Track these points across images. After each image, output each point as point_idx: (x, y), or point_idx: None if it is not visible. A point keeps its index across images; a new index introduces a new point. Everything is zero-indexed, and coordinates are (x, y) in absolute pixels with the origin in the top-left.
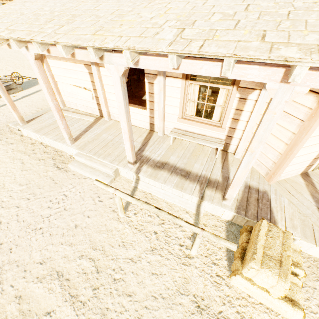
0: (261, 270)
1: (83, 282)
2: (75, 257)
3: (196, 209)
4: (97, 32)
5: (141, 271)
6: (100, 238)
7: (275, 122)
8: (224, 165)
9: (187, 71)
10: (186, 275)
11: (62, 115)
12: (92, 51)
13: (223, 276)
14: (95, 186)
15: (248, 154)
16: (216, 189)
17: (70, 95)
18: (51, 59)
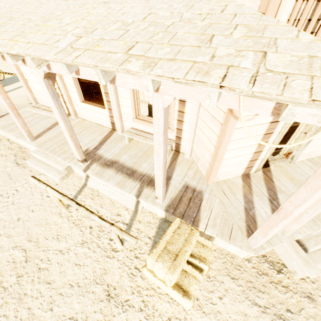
0: (155, 263)
1: (10, 270)
2: (9, 247)
3: (135, 206)
4: (15, 37)
5: (66, 262)
6: (38, 230)
7: (163, 127)
8: (171, 165)
9: (86, 77)
10: (107, 267)
11: (17, 113)
12: (7, 55)
13: (141, 269)
14: (48, 182)
15: (155, 155)
16: (154, 188)
17: (40, 93)
18: None
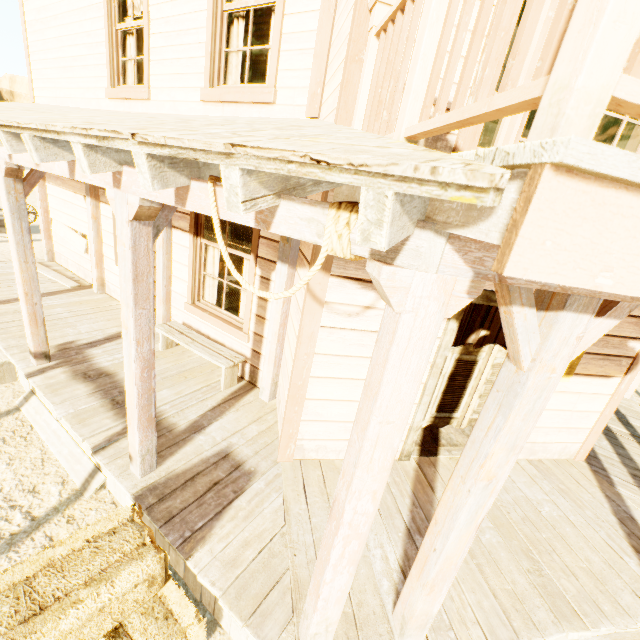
0: None
1: None
2: None
3: (85, 479)
4: None
5: None
6: None
7: (130, 263)
8: (222, 405)
9: (46, 167)
10: None
11: None
12: None
13: None
14: None
15: (125, 334)
16: None
17: (63, 243)
18: (50, 184)
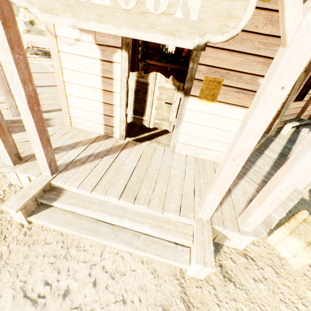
0: None
1: None
2: None
3: None
4: None
5: None
6: None
7: None
8: None
9: None
10: None
11: None
12: None
13: None
14: None
15: None
16: None
17: None
18: None
